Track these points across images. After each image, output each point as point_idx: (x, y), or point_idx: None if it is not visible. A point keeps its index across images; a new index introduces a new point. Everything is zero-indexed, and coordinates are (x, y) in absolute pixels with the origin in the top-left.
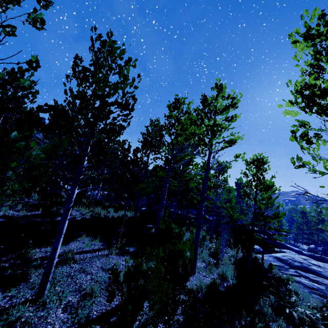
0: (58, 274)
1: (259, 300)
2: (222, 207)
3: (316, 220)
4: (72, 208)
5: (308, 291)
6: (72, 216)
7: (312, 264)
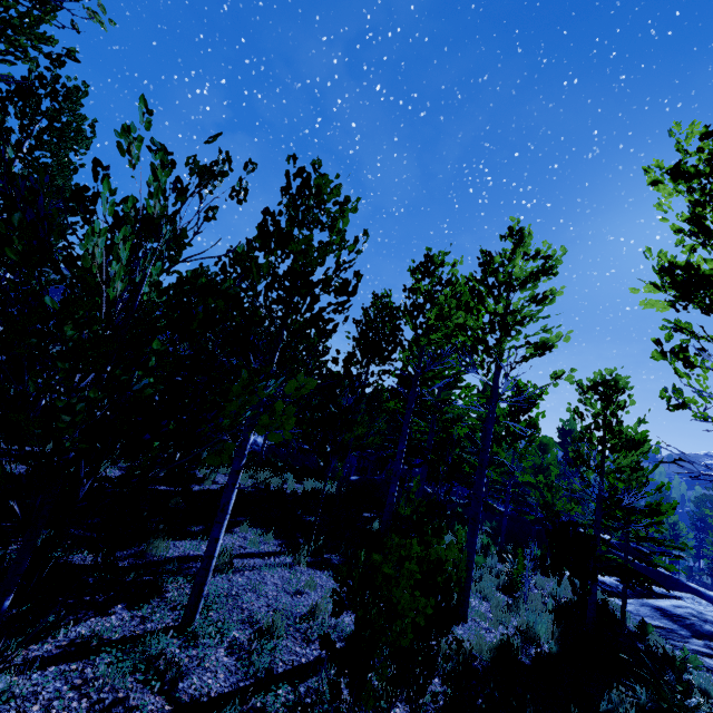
0: (211, 590)
1: (609, 692)
2: (527, 484)
3: None
4: (217, 470)
5: None
6: (217, 485)
7: None
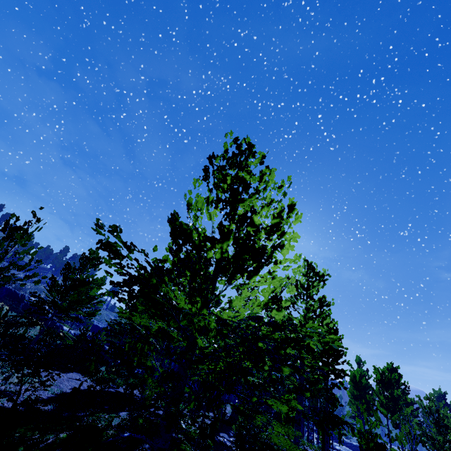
0: None
1: None
2: None
3: None
4: None
5: None
6: None
7: (336, 445)
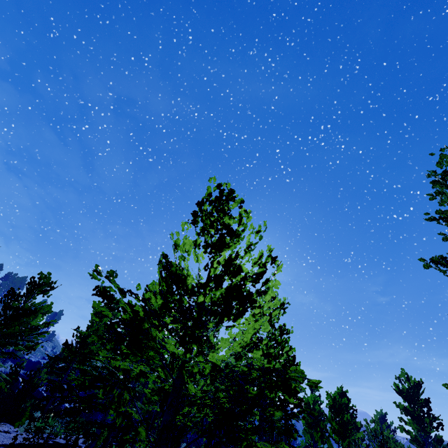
0: None
1: None
2: None
3: None
4: None
5: None
6: None
7: None
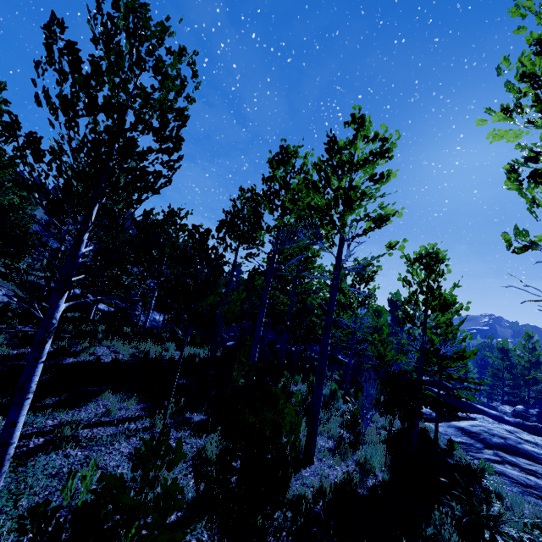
0: (31, 473)
1: (432, 513)
2: (365, 342)
3: (526, 363)
4: (96, 343)
5: (520, 491)
6: (95, 356)
7: (525, 441)
